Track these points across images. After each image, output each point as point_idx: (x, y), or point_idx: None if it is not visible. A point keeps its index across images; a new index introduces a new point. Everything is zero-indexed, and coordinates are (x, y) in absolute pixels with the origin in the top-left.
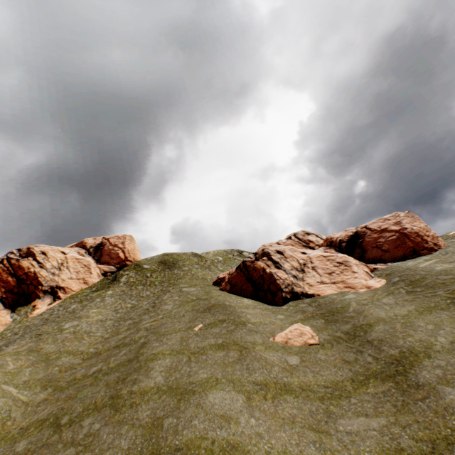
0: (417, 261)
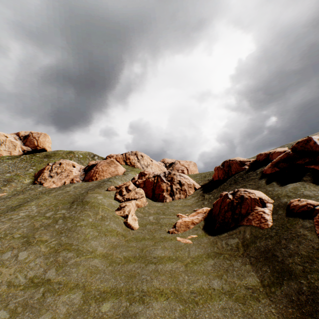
0: (80, 183)
